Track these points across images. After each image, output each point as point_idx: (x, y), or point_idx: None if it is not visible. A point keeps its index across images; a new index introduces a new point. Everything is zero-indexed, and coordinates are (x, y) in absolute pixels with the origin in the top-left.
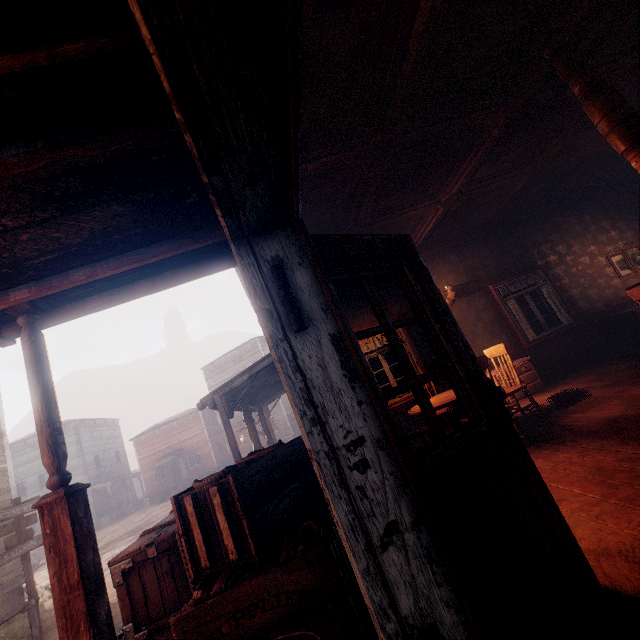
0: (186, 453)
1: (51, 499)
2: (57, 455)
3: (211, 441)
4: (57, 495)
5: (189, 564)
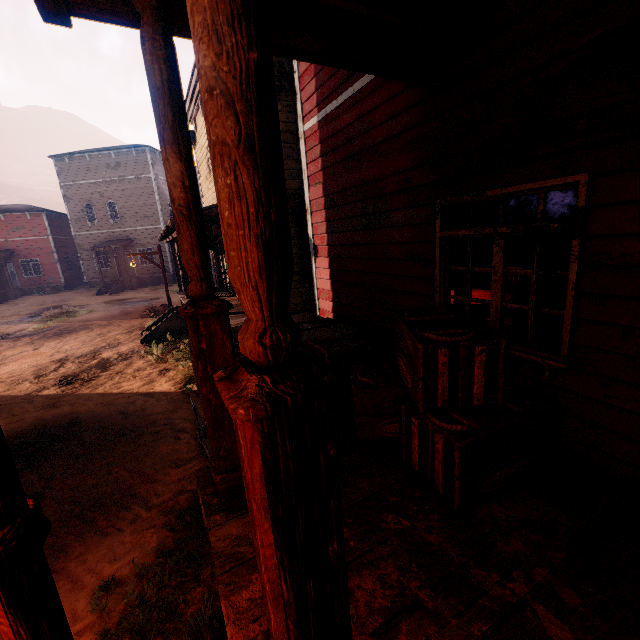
0: (18, 258)
1: (212, 311)
2: (207, 257)
3: (58, 253)
4: (220, 308)
5: (420, 403)
